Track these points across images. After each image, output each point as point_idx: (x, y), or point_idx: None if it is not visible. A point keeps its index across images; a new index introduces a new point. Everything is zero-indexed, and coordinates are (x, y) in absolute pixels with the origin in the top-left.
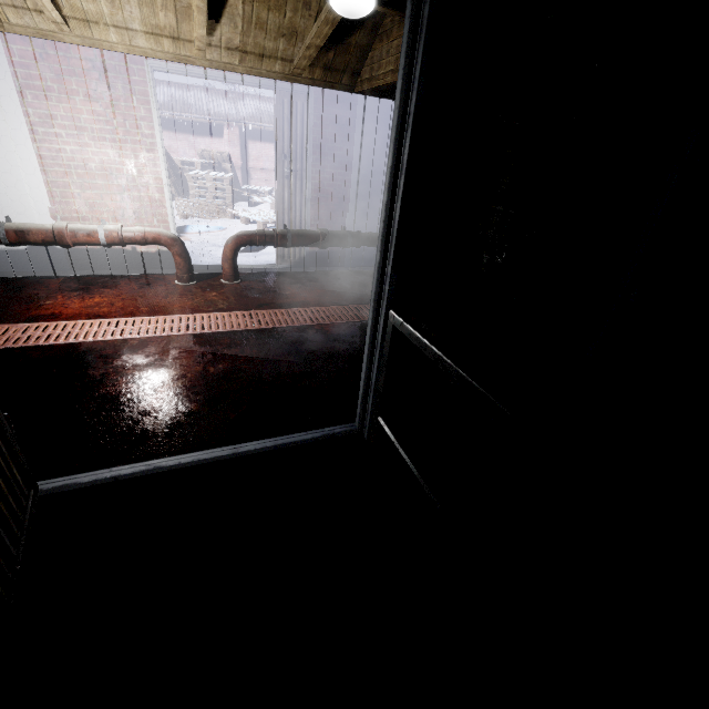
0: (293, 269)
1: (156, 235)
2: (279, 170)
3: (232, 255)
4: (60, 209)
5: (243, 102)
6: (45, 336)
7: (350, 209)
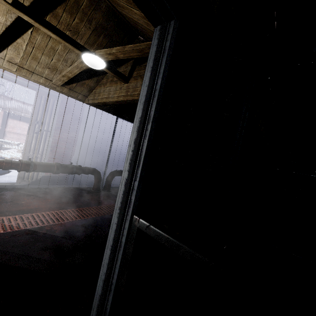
0: (29, 186)
1: None
2: (31, 128)
3: None
4: None
5: (10, 101)
6: None
7: (75, 154)
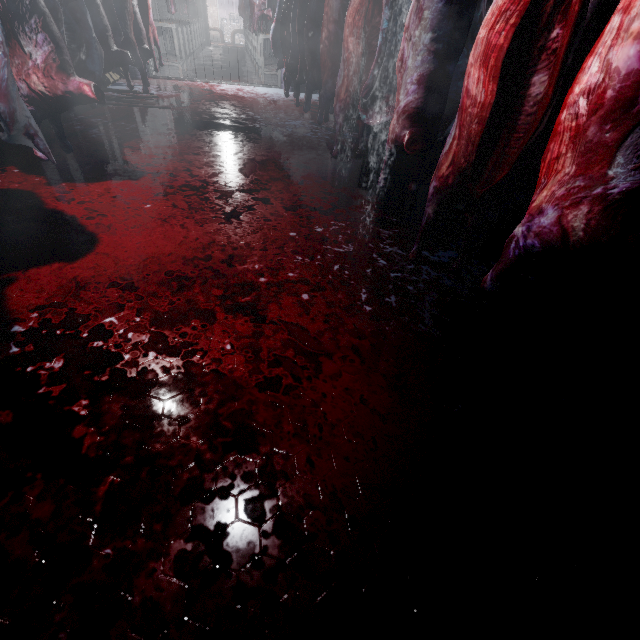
0: None
1: (217, 28)
2: None
3: (233, 36)
4: None
5: None
6: None
7: None
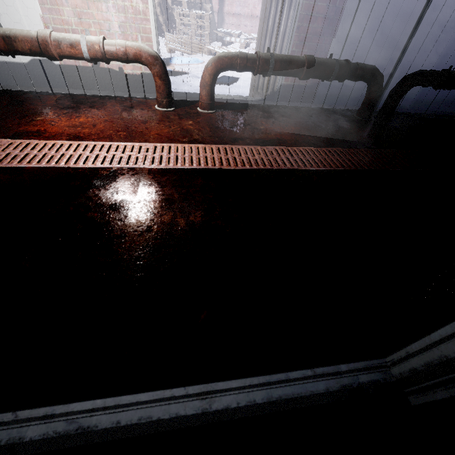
0: (264, 102)
1: (137, 50)
2: None
3: (210, 80)
4: (51, 19)
5: None
6: (21, 156)
7: (337, 35)
